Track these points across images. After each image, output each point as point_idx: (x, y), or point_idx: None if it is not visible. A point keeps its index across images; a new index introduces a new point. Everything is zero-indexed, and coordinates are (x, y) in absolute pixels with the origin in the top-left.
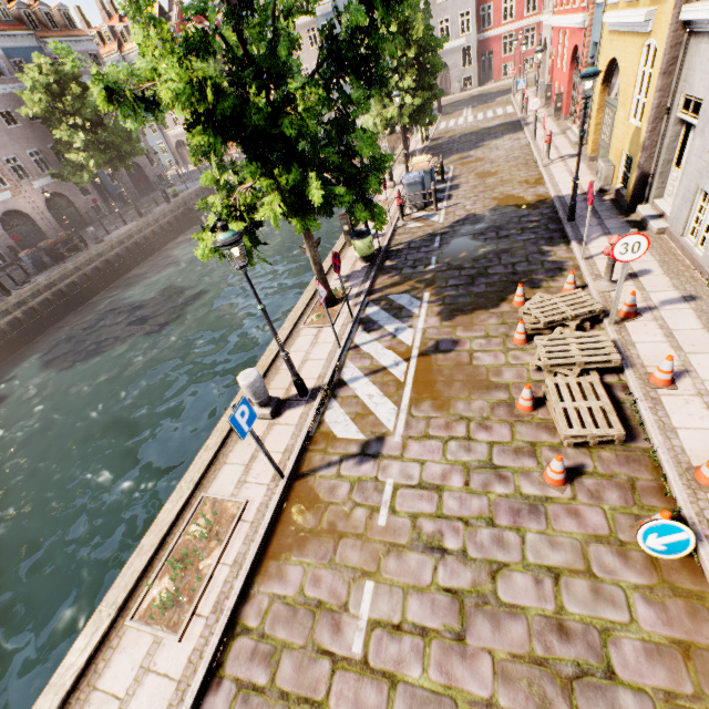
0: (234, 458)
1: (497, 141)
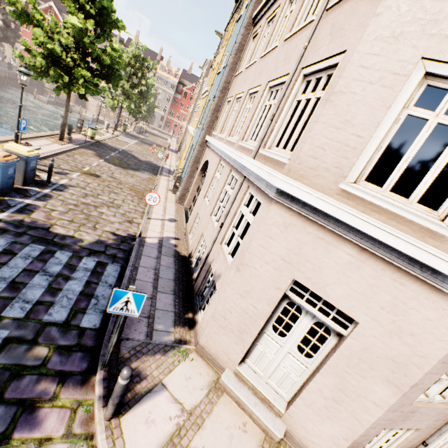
0: (100, 131)
1: (162, 138)
